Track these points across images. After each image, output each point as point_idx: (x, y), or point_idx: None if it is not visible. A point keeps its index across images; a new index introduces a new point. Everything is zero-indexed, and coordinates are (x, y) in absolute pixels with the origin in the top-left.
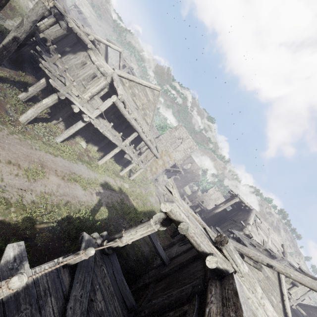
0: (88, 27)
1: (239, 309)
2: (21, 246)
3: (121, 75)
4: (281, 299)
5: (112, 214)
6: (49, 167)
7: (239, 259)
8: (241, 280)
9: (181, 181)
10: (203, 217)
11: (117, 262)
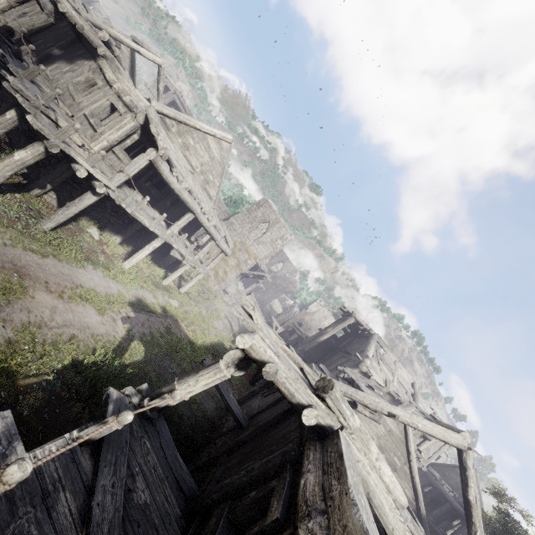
0: (92, 4)
1: (343, 475)
2: (6, 418)
3: (162, 111)
4: (406, 459)
5: (152, 353)
6: (34, 277)
7: (348, 409)
8: (350, 438)
9: (267, 291)
10: (300, 350)
11: (167, 429)
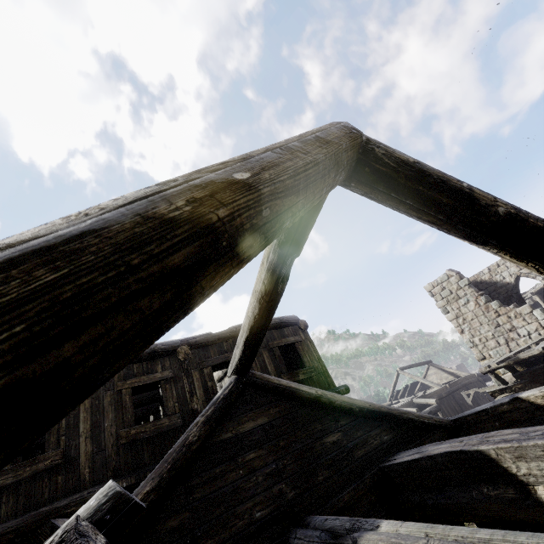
0: None
1: None
2: None
3: None
4: None
5: None
6: None
7: None
8: None
9: None
10: None
11: None
